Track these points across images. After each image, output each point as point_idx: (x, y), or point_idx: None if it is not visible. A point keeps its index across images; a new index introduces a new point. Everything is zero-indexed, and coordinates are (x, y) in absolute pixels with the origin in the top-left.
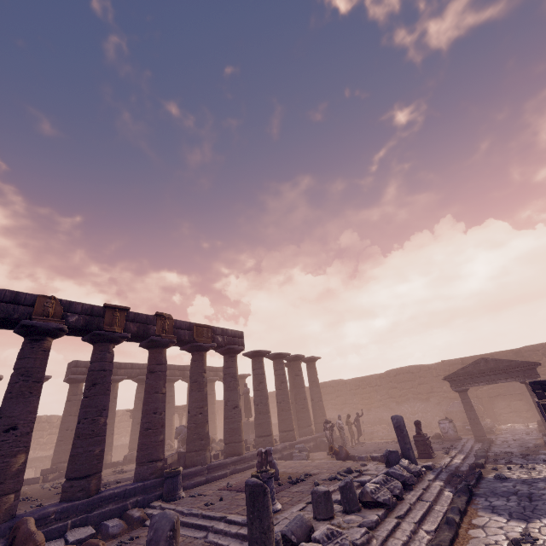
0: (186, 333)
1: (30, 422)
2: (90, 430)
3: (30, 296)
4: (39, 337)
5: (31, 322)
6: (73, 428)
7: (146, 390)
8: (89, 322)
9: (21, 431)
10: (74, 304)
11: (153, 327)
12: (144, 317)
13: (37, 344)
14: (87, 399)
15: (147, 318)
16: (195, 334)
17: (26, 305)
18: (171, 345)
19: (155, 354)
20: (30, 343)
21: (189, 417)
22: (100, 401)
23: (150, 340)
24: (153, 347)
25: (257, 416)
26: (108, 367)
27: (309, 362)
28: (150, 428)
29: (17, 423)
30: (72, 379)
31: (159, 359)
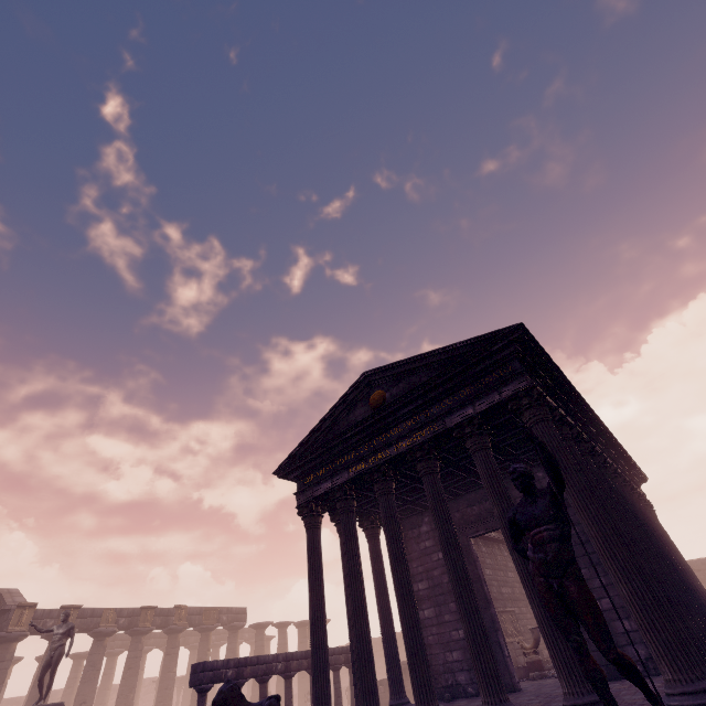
0: (197, 617)
1: (93, 698)
2: (124, 703)
3: (100, 610)
4: (102, 638)
5: (100, 629)
6: (106, 702)
7: (163, 669)
8: (131, 621)
9: (88, 704)
10: (123, 610)
11: (173, 617)
12: (167, 610)
13: (101, 643)
14: (124, 680)
15: (169, 611)
16: (204, 618)
17: (98, 617)
18: (185, 629)
19: (172, 639)
20: (97, 642)
21: (193, 691)
22: (132, 681)
23: (169, 629)
24: (172, 633)
25: (253, 688)
26: (139, 654)
27: None
28: (162, 701)
29: (87, 699)
30: (110, 652)
31: (175, 643)
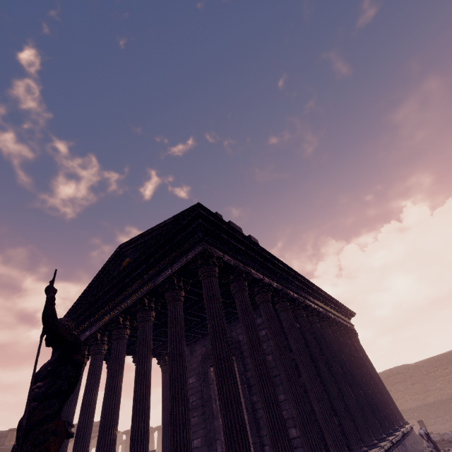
0: None
1: None
2: None
3: None
4: None
5: None
6: None
7: None
8: None
9: None
10: None
11: None
12: None
13: None
14: None
15: None
16: None
17: None
18: None
19: None
20: None
21: None
22: None
23: None
24: None
25: None
26: None
27: (158, 429)
28: None
29: None
30: None
31: None
